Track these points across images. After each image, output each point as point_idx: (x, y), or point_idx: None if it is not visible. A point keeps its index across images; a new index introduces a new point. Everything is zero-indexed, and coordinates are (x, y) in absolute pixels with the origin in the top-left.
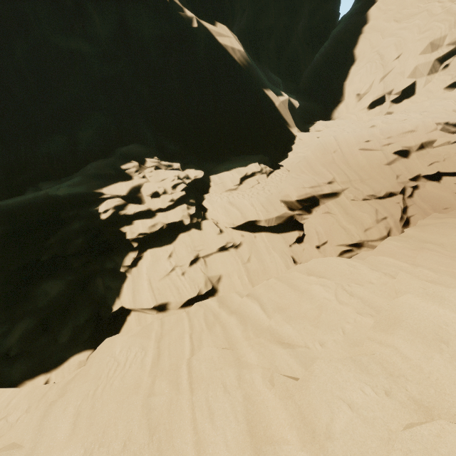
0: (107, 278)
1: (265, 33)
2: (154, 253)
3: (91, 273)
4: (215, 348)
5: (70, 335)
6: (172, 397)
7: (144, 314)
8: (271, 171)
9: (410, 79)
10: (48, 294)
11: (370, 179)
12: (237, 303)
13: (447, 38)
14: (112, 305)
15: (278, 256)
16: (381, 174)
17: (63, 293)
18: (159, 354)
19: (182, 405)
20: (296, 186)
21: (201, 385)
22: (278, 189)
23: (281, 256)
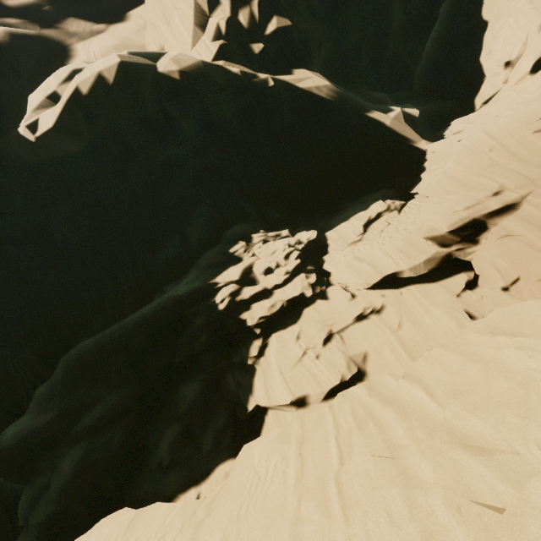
0: (237, 374)
1: (352, 54)
2: (280, 337)
3: (221, 369)
4: (368, 455)
5: (211, 441)
6: (322, 526)
7: (282, 412)
8: (403, 204)
9: None
10: (186, 397)
11: None
12: (392, 389)
13: None
14: (247, 404)
15: (442, 313)
16: None
17: (199, 395)
18: (302, 464)
19: (336, 539)
20: (441, 213)
21: (356, 511)
22: (417, 224)
23: (447, 313)
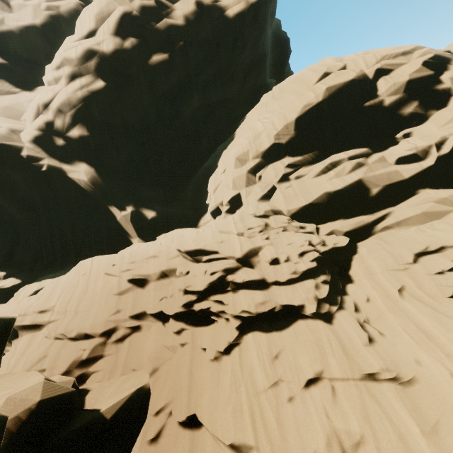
0: None
1: (153, 158)
2: None
3: None
4: None
5: None
6: None
7: None
8: None
9: (234, 191)
10: None
11: (84, 312)
12: None
13: (250, 153)
14: None
15: None
16: (102, 306)
17: None
18: None
19: None
20: (1, 313)
21: None
22: None
23: None
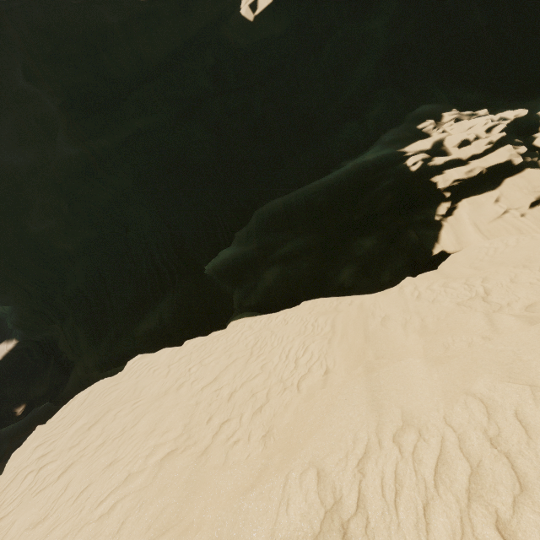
0: (419, 229)
1: None
2: (473, 200)
3: (398, 228)
4: None
5: (389, 276)
6: None
7: None
8: None
9: None
10: (363, 246)
11: None
12: None
13: None
14: (432, 249)
15: None
16: None
17: (376, 245)
18: None
19: None
20: None
21: None
22: None
23: None
